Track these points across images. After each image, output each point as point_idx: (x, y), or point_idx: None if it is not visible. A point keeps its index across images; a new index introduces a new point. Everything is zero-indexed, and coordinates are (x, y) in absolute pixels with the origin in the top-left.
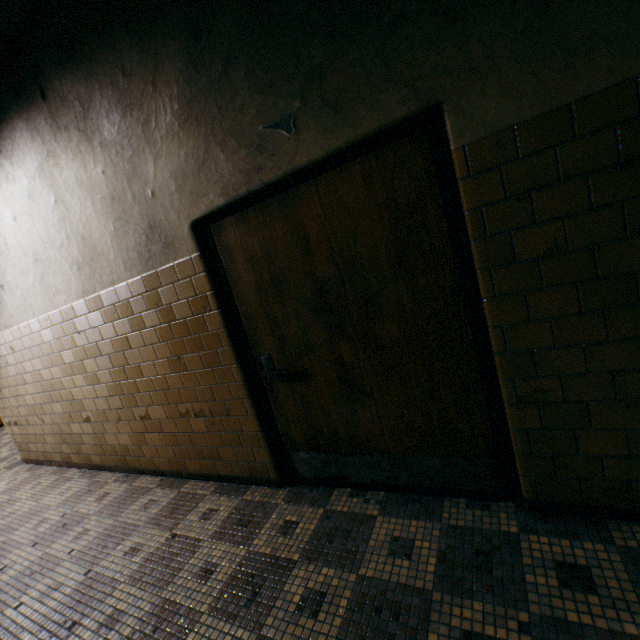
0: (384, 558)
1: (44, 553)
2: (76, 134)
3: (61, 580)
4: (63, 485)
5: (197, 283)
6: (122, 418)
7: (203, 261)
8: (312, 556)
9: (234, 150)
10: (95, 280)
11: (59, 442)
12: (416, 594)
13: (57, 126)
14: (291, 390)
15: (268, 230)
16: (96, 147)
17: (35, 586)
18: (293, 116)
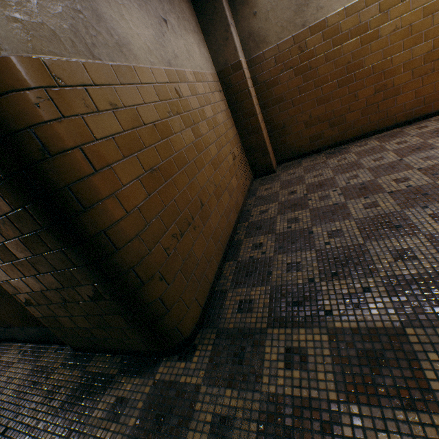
0: None
1: None
2: None
3: None
4: None
5: None
6: None
7: None
8: None
9: None
10: None
11: None
12: None
13: None
14: None
15: None
16: None
17: None
18: None
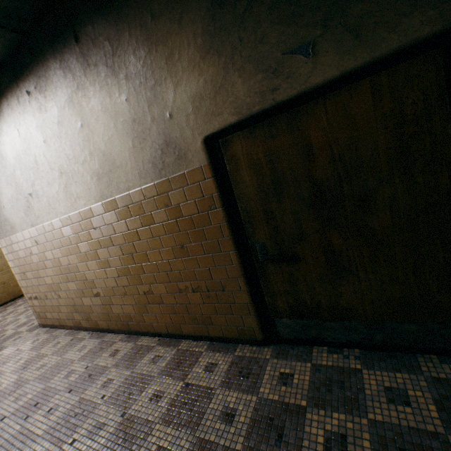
0: (385, 405)
1: (80, 398)
2: (104, 69)
3: (102, 421)
4: (78, 344)
5: (205, 187)
6: (127, 293)
7: (212, 169)
8: (318, 403)
9: (251, 75)
10: (112, 187)
11: (71, 311)
12: (432, 437)
13: (87, 64)
14: (280, 270)
15: (273, 142)
16: (121, 79)
17: (81, 425)
18: (312, 42)
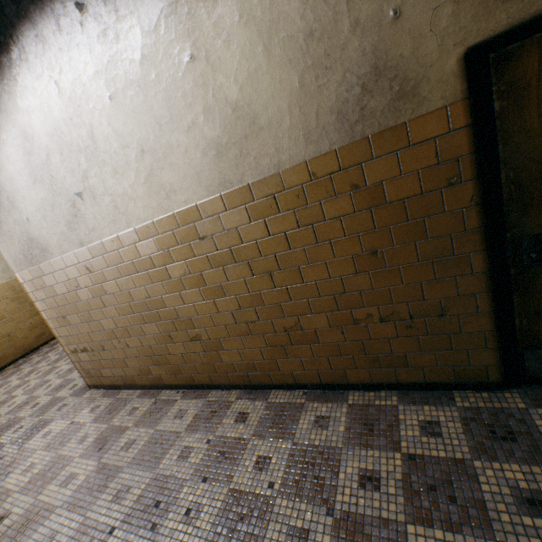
0: None
1: (231, 490)
2: None
3: (298, 525)
4: (170, 408)
5: (445, 145)
6: (252, 333)
7: (469, 110)
8: None
9: None
10: (245, 166)
11: (147, 365)
12: None
13: None
14: None
15: None
16: None
17: (264, 535)
18: None
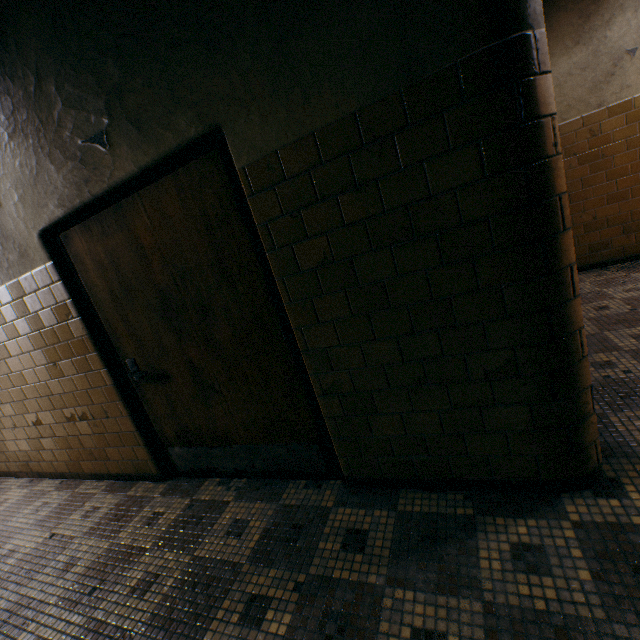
0: (220, 539)
1: None
2: None
3: None
4: None
5: (56, 291)
6: (17, 425)
7: (57, 270)
8: (163, 543)
9: (62, 162)
10: None
11: None
12: (231, 568)
13: None
14: (157, 391)
15: (110, 240)
16: None
17: None
18: (105, 132)
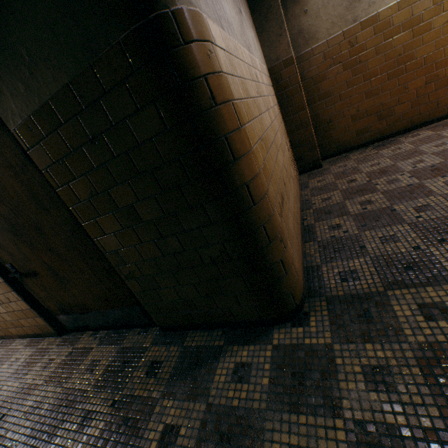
0: (81, 374)
1: None
2: None
3: None
4: None
5: None
6: None
7: None
8: (49, 380)
9: None
10: None
11: None
12: (81, 394)
13: None
14: (34, 282)
15: None
16: None
17: None
18: None
